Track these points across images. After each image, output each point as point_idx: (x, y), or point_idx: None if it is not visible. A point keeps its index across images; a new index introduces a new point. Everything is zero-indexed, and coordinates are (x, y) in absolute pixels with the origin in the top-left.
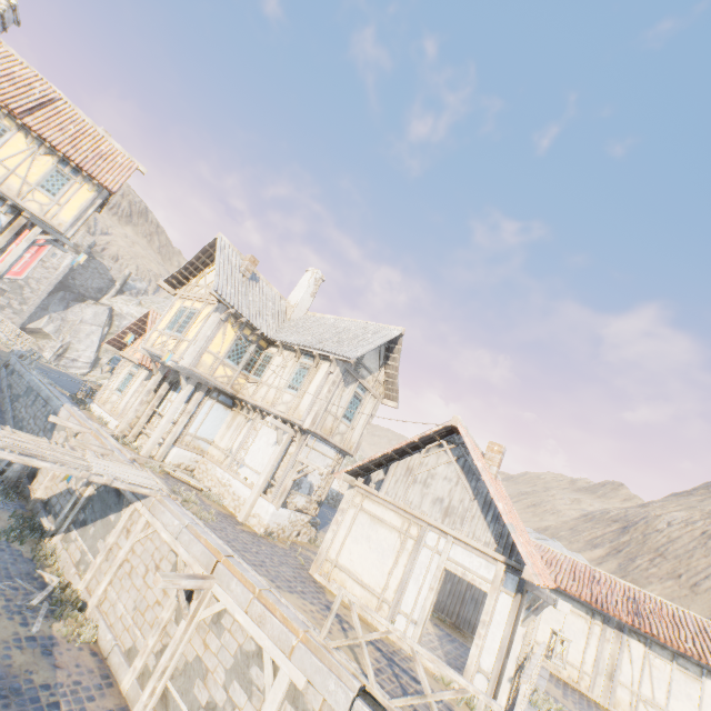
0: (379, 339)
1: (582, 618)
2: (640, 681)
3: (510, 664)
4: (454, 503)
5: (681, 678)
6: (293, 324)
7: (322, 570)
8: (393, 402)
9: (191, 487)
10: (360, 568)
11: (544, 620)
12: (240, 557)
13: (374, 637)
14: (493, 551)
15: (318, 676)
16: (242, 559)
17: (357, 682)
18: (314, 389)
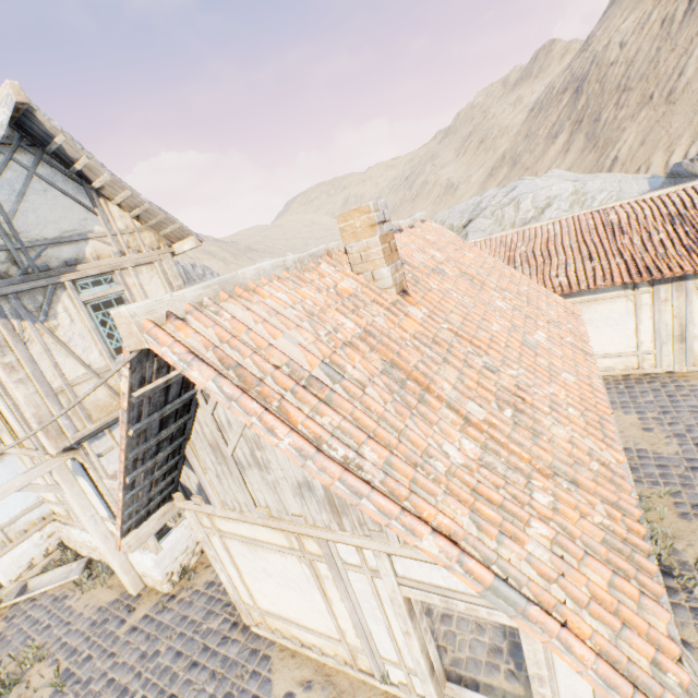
0: None
1: (621, 298)
2: None
3: None
4: None
5: None
6: None
7: (255, 620)
8: (187, 241)
9: (60, 585)
10: (290, 612)
11: None
12: None
13: None
14: None
15: None
16: None
17: None
18: None
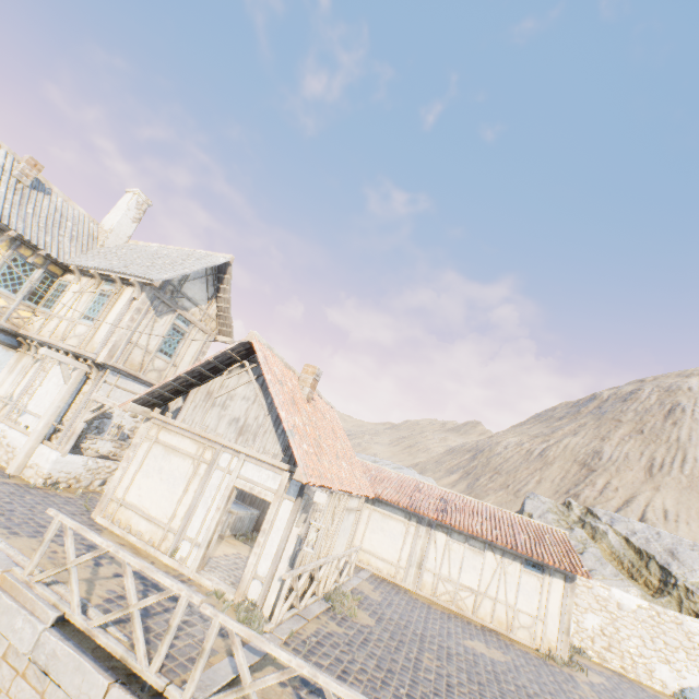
0: (199, 264)
1: (402, 522)
2: (441, 564)
3: (282, 565)
4: (250, 421)
5: (470, 555)
6: (104, 251)
7: (107, 512)
8: (228, 338)
9: None
10: (148, 502)
11: (372, 530)
12: None
13: (86, 559)
14: (280, 462)
15: (5, 616)
16: None
17: (53, 612)
18: (114, 318)
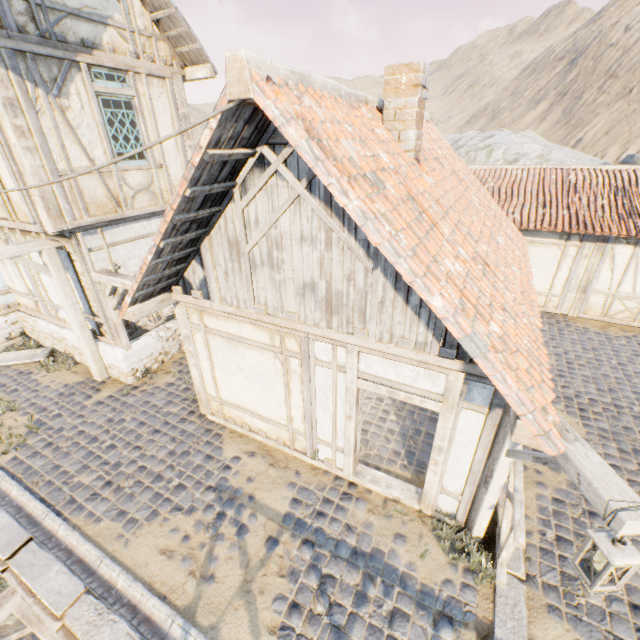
0: None
1: (554, 246)
2: (620, 283)
3: (491, 496)
4: (338, 287)
5: None
6: None
7: (213, 409)
8: (202, 67)
9: (24, 364)
10: (249, 402)
11: None
12: (66, 500)
13: None
14: (437, 358)
15: None
16: (69, 503)
17: None
18: None
